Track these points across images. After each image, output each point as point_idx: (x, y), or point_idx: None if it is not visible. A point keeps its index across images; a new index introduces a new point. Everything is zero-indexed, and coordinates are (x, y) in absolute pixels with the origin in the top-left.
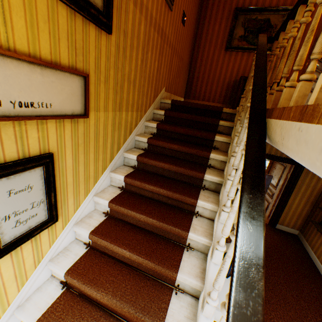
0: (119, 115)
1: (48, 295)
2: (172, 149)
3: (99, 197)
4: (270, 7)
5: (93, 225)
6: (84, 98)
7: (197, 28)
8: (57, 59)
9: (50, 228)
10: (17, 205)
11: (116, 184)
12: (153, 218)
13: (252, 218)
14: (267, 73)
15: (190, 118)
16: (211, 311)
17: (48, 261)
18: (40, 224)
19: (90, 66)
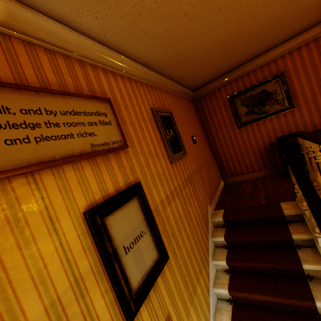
0: (196, 296)
1: None
2: (261, 299)
3: None
4: (259, 82)
5: None
6: None
7: (203, 124)
8: None
9: None
10: None
11: None
12: None
13: None
14: (314, 174)
15: (255, 239)
16: None
17: None
18: None
19: (167, 305)
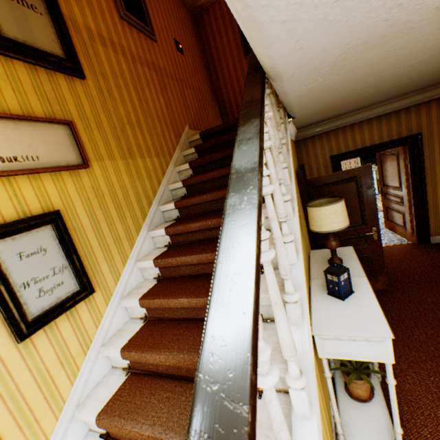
0: (134, 163)
1: (111, 386)
2: (212, 178)
3: (143, 261)
4: None
5: (143, 292)
6: (77, 147)
7: (205, 53)
8: (30, 113)
9: (87, 302)
10: (34, 270)
11: (162, 244)
12: (206, 252)
13: (248, 140)
14: None
15: (225, 139)
16: (297, 312)
17: (100, 346)
18: (71, 295)
19: (73, 114)
